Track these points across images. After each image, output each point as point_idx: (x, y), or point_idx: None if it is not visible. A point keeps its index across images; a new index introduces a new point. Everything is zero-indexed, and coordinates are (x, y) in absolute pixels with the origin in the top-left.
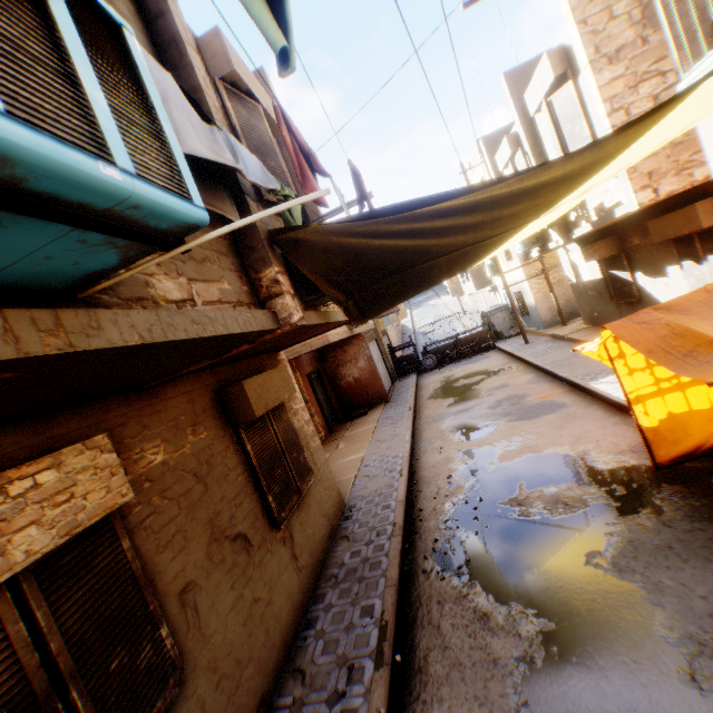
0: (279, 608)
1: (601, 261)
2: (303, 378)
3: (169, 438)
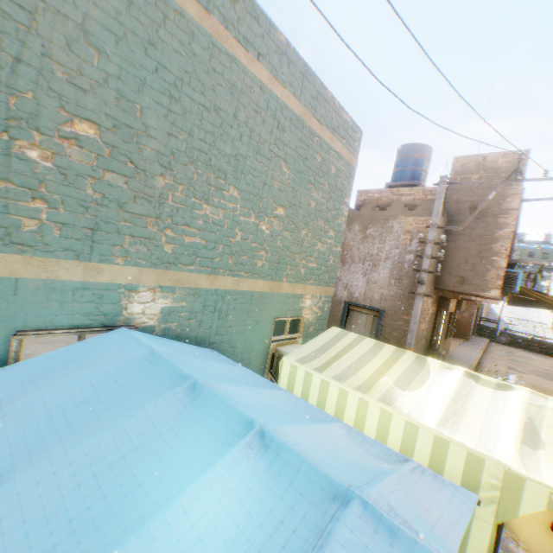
0: None
1: None
2: None
3: None
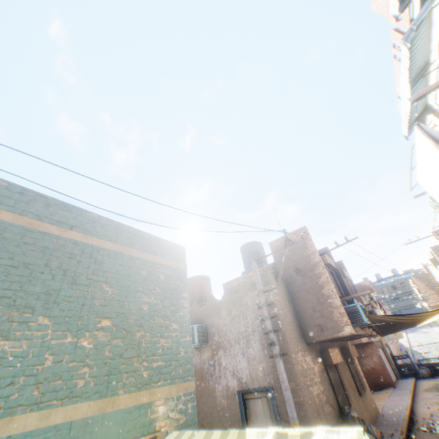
0: (365, 417)
1: None
2: None
3: None
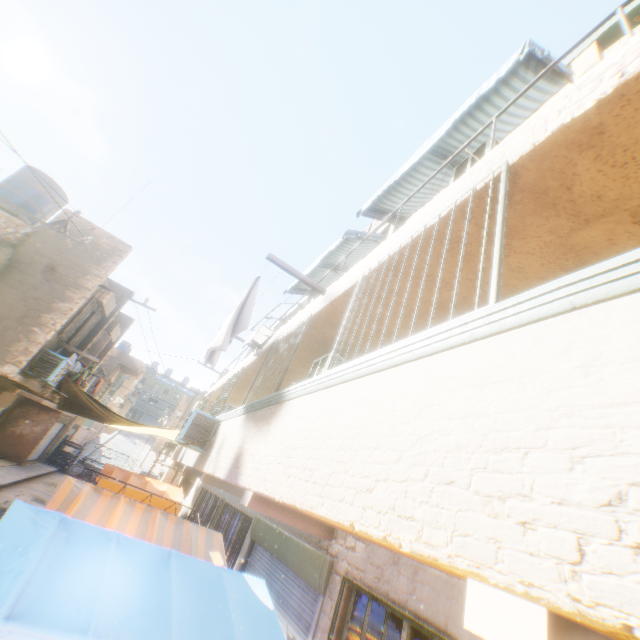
0: None
1: (184, 478)
2: None
3: None
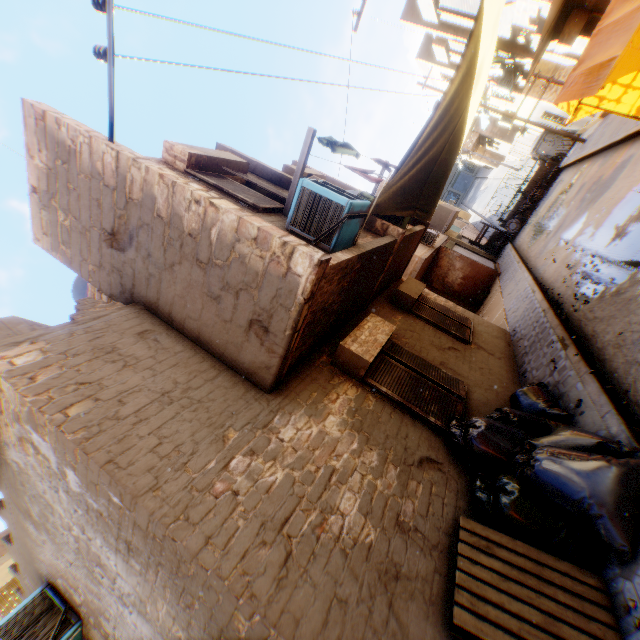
0: (498, 372)
1: (580, 36)
2: None
3: (388, 321)
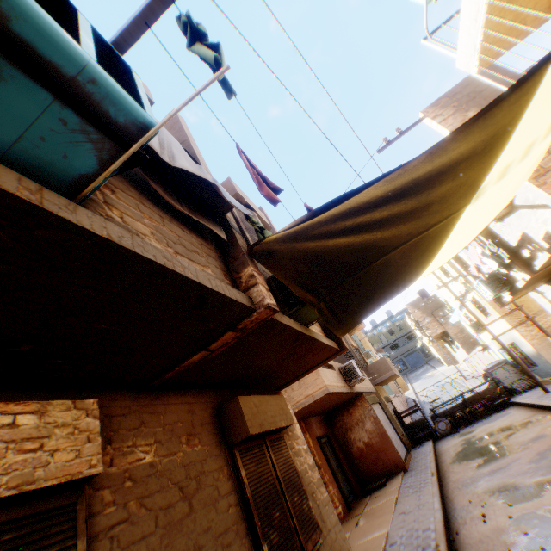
0: None
1: None
2: (313, 439)
3: (163, 440)
